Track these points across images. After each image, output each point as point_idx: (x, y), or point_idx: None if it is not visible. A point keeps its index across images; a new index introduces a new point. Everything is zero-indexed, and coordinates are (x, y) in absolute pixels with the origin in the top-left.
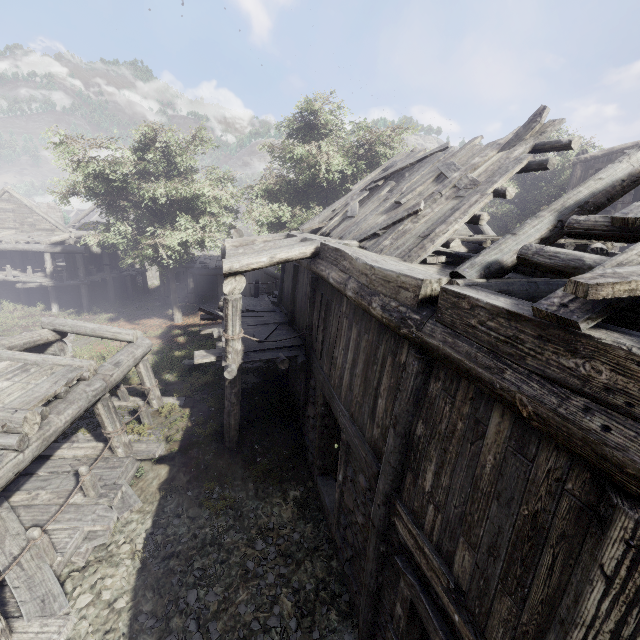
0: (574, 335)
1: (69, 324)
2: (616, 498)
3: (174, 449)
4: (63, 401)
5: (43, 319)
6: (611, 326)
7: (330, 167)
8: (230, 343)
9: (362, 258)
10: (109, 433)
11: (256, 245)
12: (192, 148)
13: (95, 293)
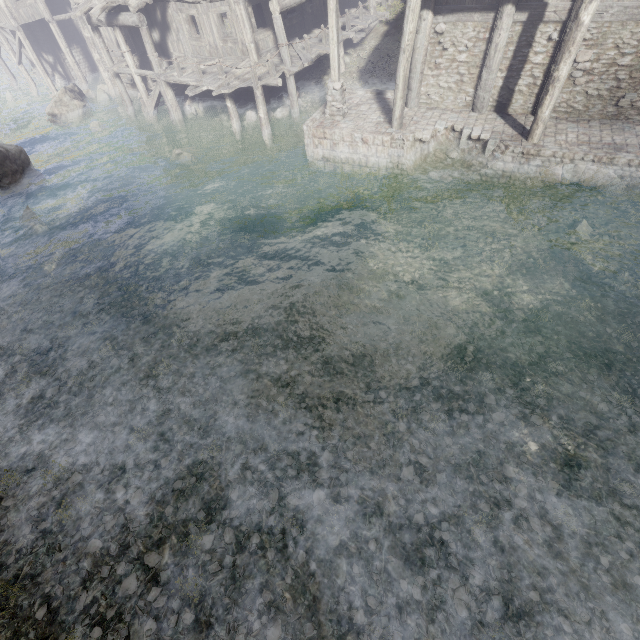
0: None
1: None
2: None
3: (393, 19)
4: None
5: None
6: None
7: None
8: None
9: None
10: None
11: None
12: None
13: None
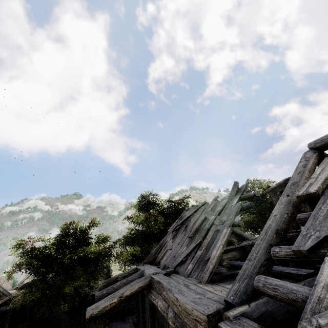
0: None
1: None
2: None
3: None
4: None
5: None
6: None
7: (156, 221)
8: None
9: (172, 289)
10: None
11: (115, 284)
12: (89, 228)
13: None
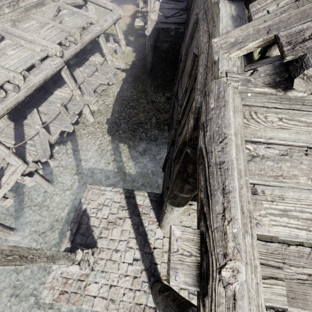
0: None
1: None
2: (195, 48)
3: (128, 67)
4: (86, 31)
5: None
6: None
7: None
8: (148, 14)
9: None
10: (105, 53)
11: None
12: None
13: None
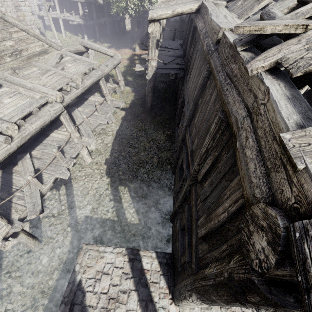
0: (237, 54)
1: (89, 44)
2: (219, 111)
3: (127, 106)
4: (88, 76)
5: (79, 40)
6: (258, 52)
7: None
8: (149, 61)
9: (212, 14)
10: (105, 94)
11: (171, 2)
12: None
13: (102, 31)
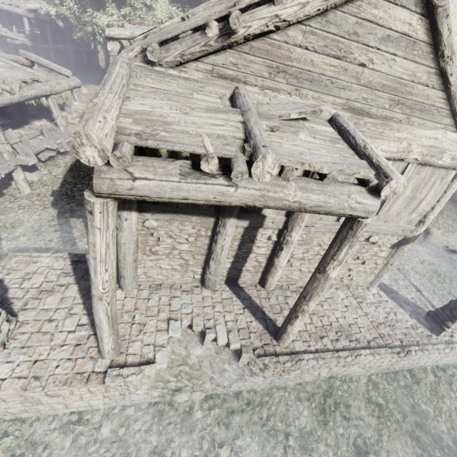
0: None
1: (34, 57)
2: None
3: None
4: (30, 86)
5: (20, 50)
6: None
7: None
8: None
9: None
10: (55, 117)
11: None
12: None
13: (62, 61)
